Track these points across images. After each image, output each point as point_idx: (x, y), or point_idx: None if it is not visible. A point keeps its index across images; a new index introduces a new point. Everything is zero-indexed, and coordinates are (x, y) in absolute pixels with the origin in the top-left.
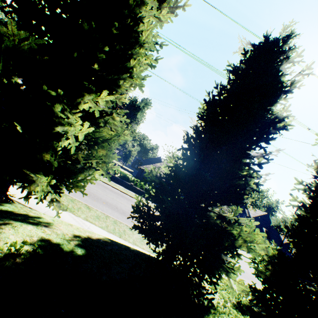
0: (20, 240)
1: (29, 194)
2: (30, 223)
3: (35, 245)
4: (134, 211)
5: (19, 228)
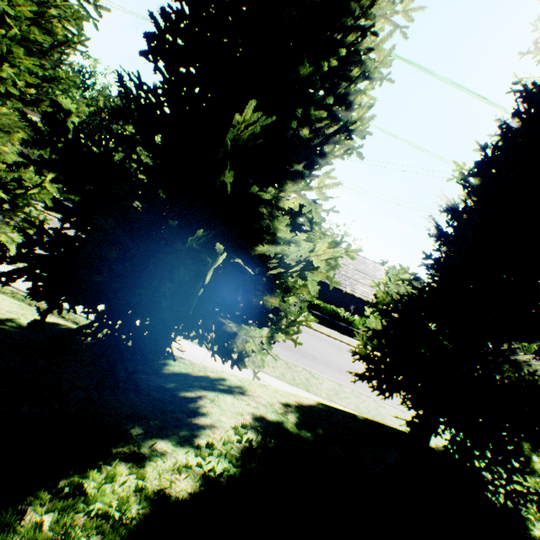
0: (235, 422)
1: (239, 356)
2: (224, 392)
3: (256, 428)
4: (369, 363)
5: (220, 403)
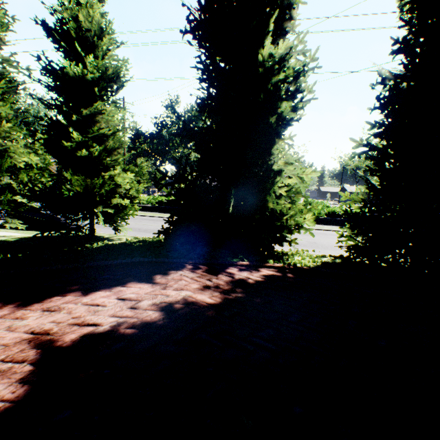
0: None
1: None
2: None
3: None
4: None
5: None
